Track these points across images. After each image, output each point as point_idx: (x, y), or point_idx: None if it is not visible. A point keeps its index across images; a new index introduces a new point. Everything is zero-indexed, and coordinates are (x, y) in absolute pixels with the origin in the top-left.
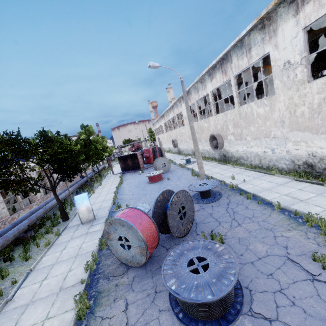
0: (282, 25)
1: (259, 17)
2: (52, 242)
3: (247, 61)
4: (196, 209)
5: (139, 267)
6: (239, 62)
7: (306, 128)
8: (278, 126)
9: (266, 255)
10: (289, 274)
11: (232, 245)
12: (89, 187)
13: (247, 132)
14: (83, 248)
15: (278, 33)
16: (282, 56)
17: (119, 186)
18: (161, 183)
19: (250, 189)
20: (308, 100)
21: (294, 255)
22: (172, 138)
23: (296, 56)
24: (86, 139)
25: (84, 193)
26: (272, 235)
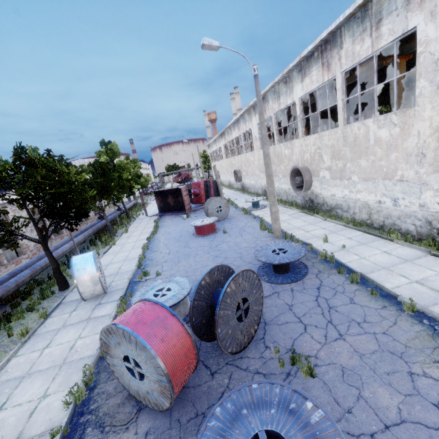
0: None
1: None
2: (32, 331)
3: (370, 45)
4: (265, 293)
5: (159, 411)
6: (355, 47)
7: None
8: (412, 162)
9: (400, 421)
10: None
11: (329, 383)
12: (109, 235)
13: (353, 168)
14: (76, 350)
15: None
16: None
17: (152, 236)
18: (214, 237)
19: (355, 263)
20: None
21: None
22: (235, 168)
23: None
24: (105, 163)
25: (89, 253)
26: (406, 370)
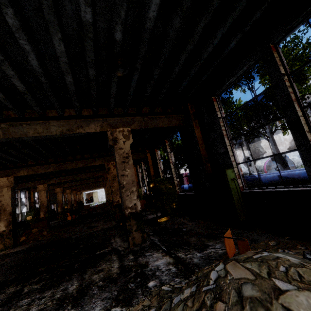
0: None
1: None
2: None
3: None
4: None
5: None
6: None
7: None
8: None
9: None
10: None
11: None
12: None
13: None
14: None
15: None
16: None
17: None
18: None
19: None
20: None
21: None
22: None
23: None
24: None
25: None
26: None
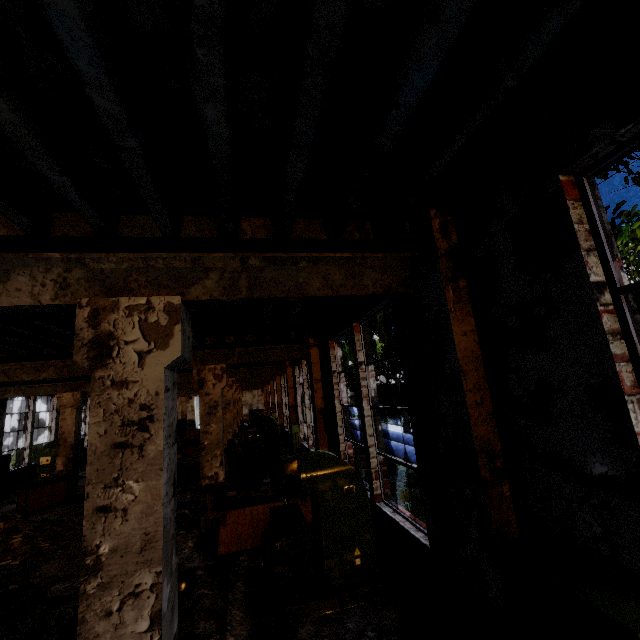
0: None
1: None
2: None
3: None
4: None
5: None
6: None
7: None
8: None
9: None
10: None
11: None
12: None
13: None
14: None
15: None
16: None
17: None
18: None
19: None
20: None
21: None
22: None
23: None
24: None
25: None
26: None
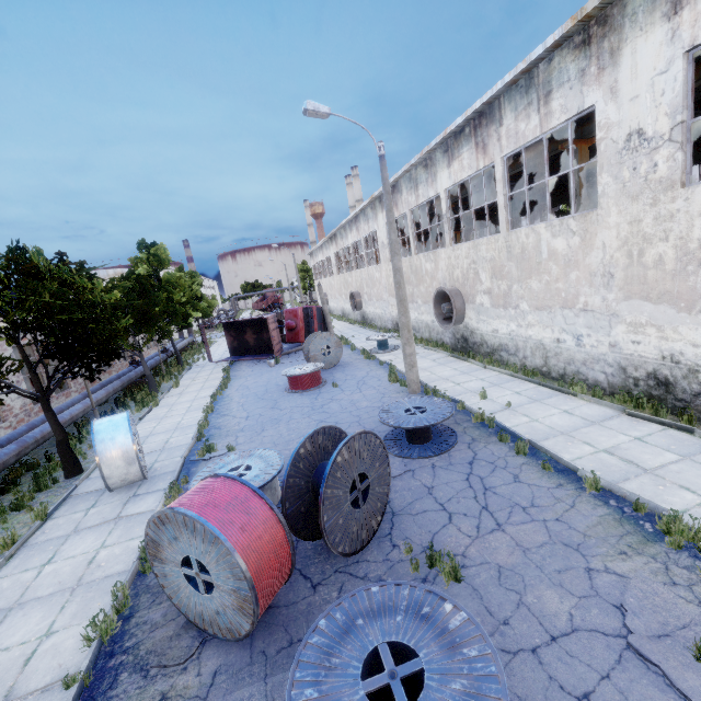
0: (634, 39)
1: (579, 13)
2: (21, 539)
3: (538, 123)
4: (394, 472)
5: (234, 641)
6: (519, 125)
7: (665, 296)
8: (598, 285)
9: (571, 630)
10: (636, 699)
11: (480, 589)
12: (148, 390)
13: (522, 292)
14: (99, 564)
15: (623, 60)
16: (627, 117)
17: (220, 393)
18: (318, 393)
19: (524, 427)
20: (678, 230)
21: (645, 638)
22: (352, 289)
23: (660, 119)
24: (146, 277)
25: (121, 415)
26: (583, 566)
